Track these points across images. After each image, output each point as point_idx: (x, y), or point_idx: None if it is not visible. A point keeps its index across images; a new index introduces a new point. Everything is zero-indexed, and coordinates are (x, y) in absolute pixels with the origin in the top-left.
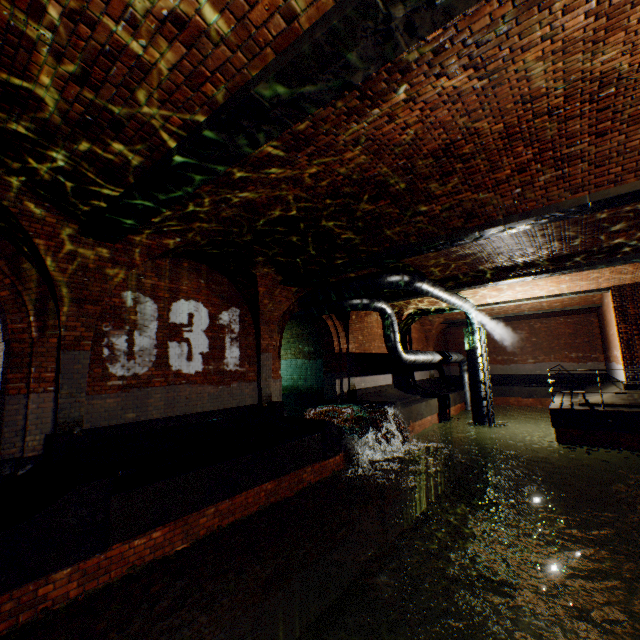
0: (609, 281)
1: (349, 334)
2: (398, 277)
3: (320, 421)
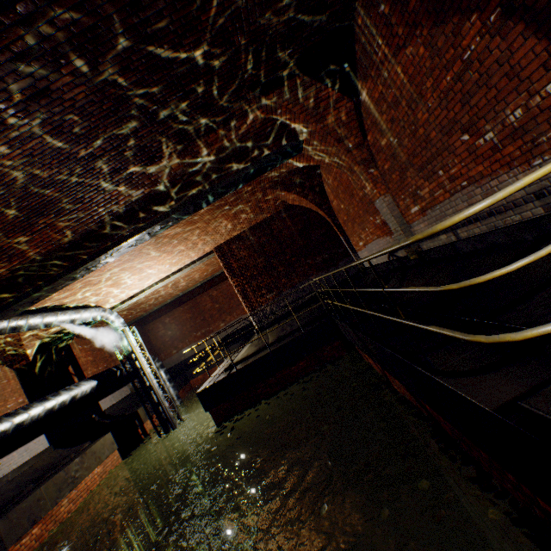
0: (208, 244)
1: None
2: None
3: None
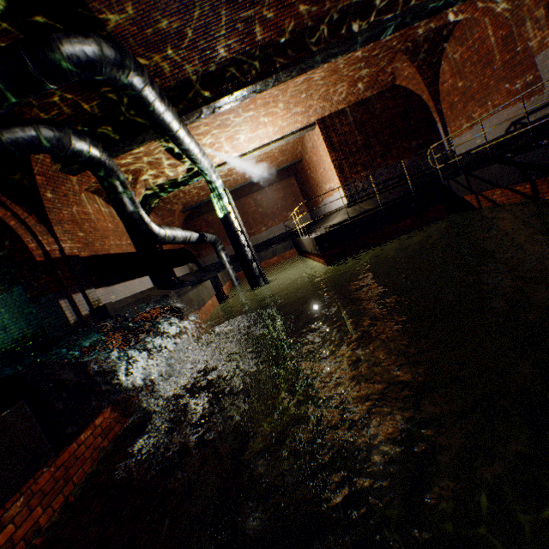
0: (316, 113)
1: (55, 226)
2: (89, 42)
3: (10, 375)
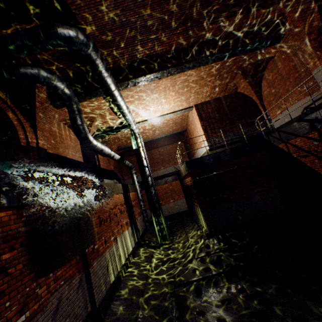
0: (193, 101)
1: (38, 130)
2: (72, 29)
3: None
